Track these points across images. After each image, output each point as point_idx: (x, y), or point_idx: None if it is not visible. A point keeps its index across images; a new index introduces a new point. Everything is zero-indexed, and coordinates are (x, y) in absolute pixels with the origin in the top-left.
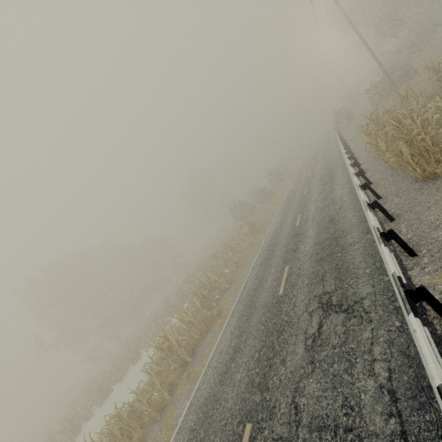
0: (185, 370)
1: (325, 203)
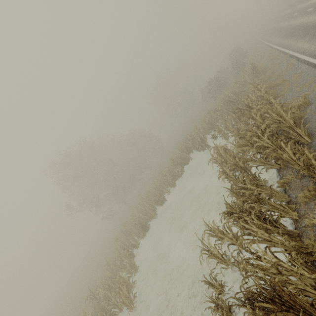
0: (312, 149)
1: None
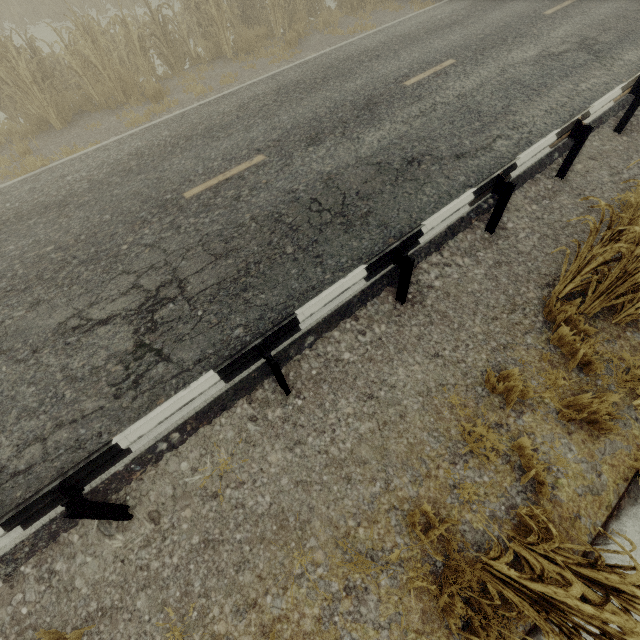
0: (41, 135)
1: (489, 102)
